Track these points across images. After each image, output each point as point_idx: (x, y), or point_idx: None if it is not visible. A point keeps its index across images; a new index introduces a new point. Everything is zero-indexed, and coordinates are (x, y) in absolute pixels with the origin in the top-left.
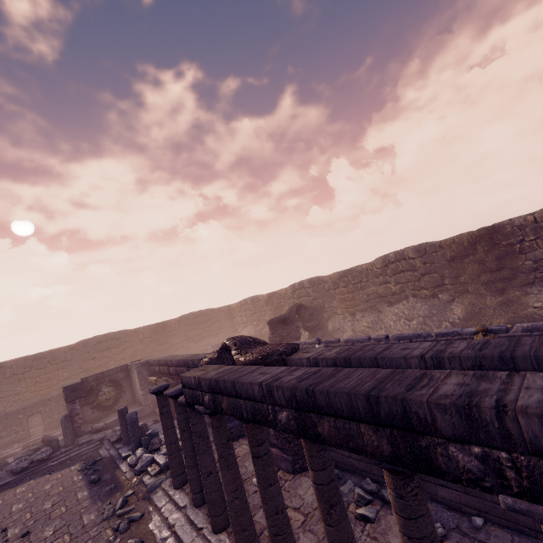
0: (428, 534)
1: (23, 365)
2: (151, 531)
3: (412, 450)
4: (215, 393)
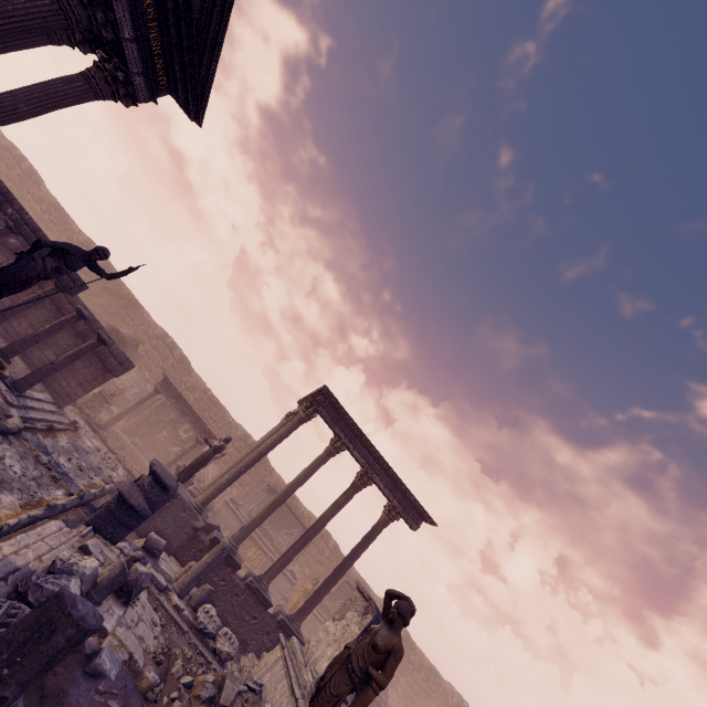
0: None
1: None
2: None
3: (2, 203)
4: None
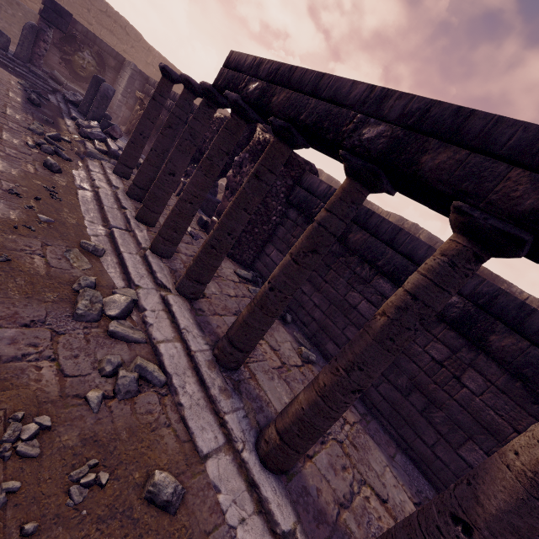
0: (436, 310)
1: None
2: (72, 174)
3: None
4: (276, 82)
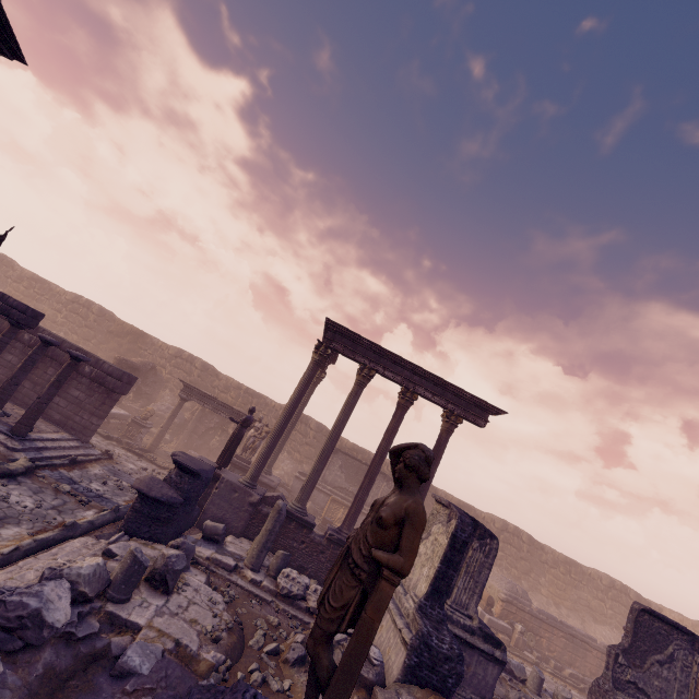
0: None
1: None
2: None
3: None
4: None
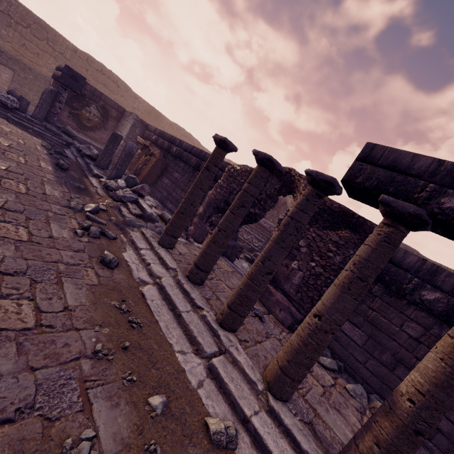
0: None
1: (22, 14)
2: (125, 261)
3: None
4: None
